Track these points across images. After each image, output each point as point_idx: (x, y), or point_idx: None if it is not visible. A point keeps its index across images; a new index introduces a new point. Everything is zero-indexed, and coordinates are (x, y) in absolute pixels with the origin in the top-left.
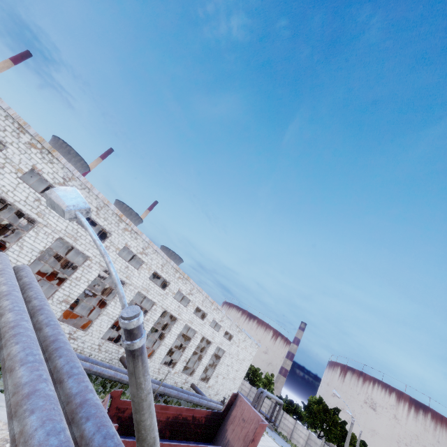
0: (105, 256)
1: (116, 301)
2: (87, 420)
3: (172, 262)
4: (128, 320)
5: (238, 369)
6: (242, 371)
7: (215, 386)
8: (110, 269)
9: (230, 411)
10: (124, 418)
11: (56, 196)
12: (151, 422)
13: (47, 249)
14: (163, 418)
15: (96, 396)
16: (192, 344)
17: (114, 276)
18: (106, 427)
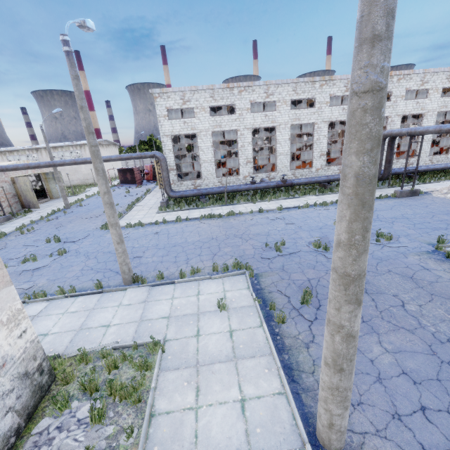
0: None
1: None
2: None
3: None
4: None
5: None
6: None
7: None
8: None
9: None
10: None
11: None
12: None
13: None
14: None
15: None
16: None
17: None
18: None
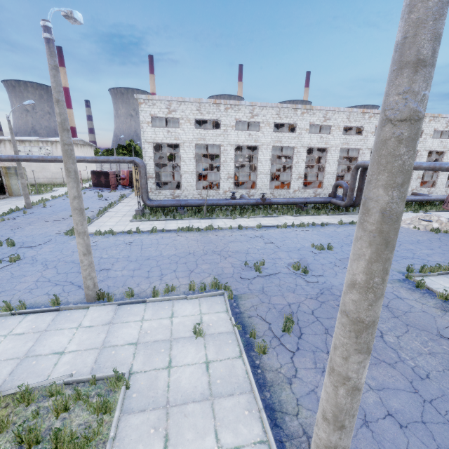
0: None
1: None
2: None
3: None
4: None
5: None
6: None
7: None
8: None
9: None
10: None
11: None
12: None
13: None
14: None
15: None
16: None
17: None
18: None
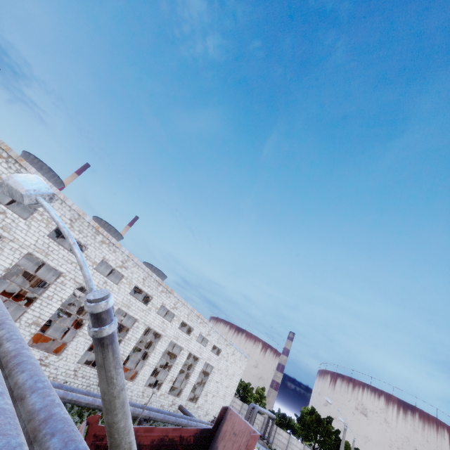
0: (69, 237)
1: None
2: (52, 437)
3: (155, 275)
4: (95, 302)
5: (228, 385)
6: (232, 387)
7: (204, 406)
8: (74, 250)
9: (220, 426)
10: (103, 446)
11: (14, 182)
12: (126, 424)
13: (15, 271)
14: (147, 441)
15: (64, 410)
16: (178, 362)
17: (79, 257)
18: (75, 441)
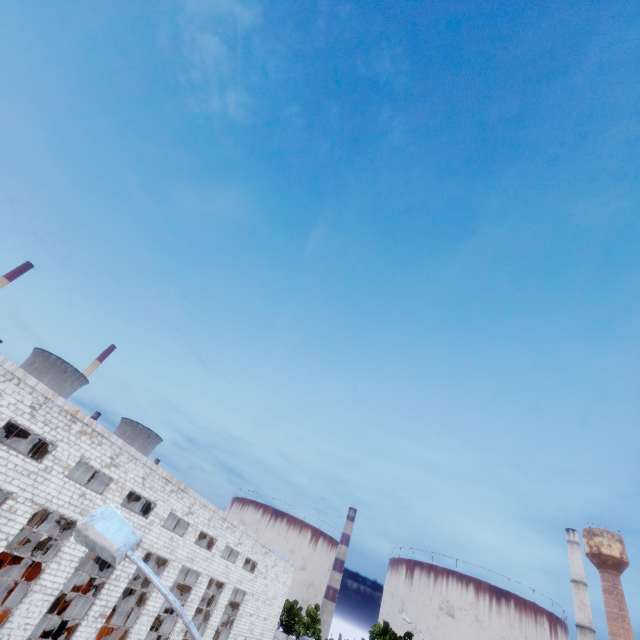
0: (184, 616)
1: (60, 560)
2: None
3: (161, 469)
4: None
5: (267, 616)
6: (273, 618)
7: None
8: (191, 631)
9: None
10: None
11: (96, 533)
12: None
13: None
14: None
15: None
16: (193, 597)
17: (197, 639)
18: None
